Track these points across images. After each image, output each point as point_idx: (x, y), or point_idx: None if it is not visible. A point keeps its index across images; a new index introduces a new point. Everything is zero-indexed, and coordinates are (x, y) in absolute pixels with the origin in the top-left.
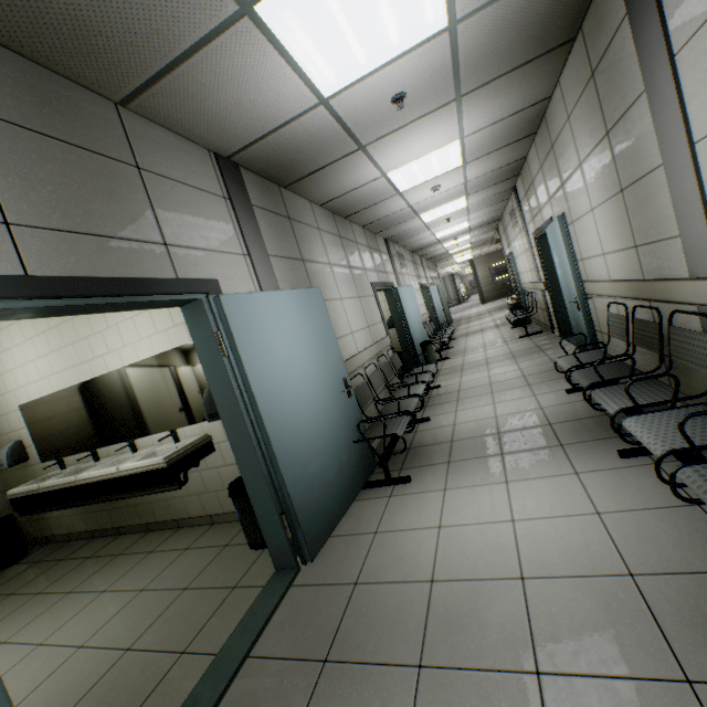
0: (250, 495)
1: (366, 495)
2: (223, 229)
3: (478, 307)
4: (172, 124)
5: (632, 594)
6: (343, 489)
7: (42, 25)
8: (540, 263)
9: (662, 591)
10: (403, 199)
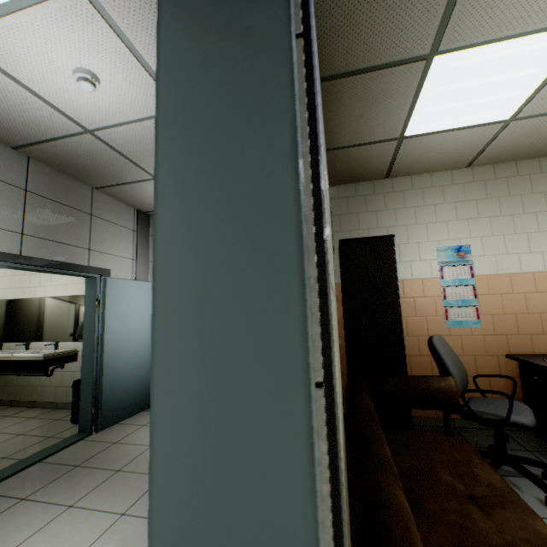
0: (82, 384)
1: None
2: (126, 245)
3: None
4: (118, 197)
5: None
6: (140, 400)
7: (71, 167)
8: None
9: None
10: None
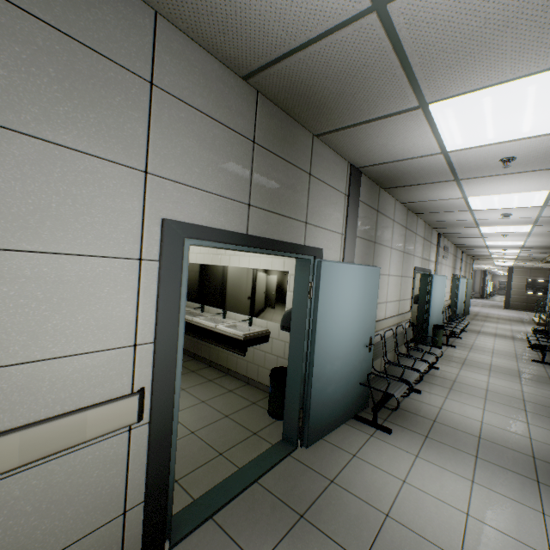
0: (287, 386)
1: (353, 424)
2: (337, 215)
3: (499, 310)
4: (337, 148)
5: None
6: (340, 412)
7: (303, 102)
8: None
9: None
10: (471, 214)
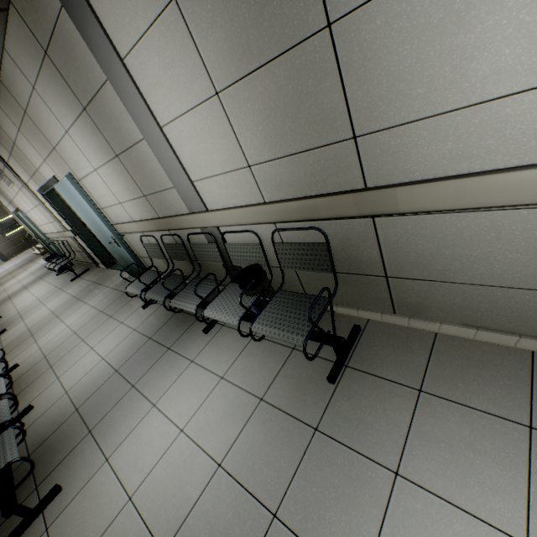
0: None
1: None
2: None
3: (4, 266)
4: None
5: (270, 410)
6: None
7: None
8: (60, 215)
9: (277, 394)
10: None
